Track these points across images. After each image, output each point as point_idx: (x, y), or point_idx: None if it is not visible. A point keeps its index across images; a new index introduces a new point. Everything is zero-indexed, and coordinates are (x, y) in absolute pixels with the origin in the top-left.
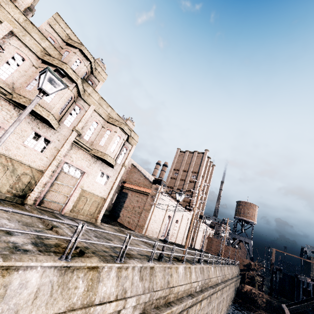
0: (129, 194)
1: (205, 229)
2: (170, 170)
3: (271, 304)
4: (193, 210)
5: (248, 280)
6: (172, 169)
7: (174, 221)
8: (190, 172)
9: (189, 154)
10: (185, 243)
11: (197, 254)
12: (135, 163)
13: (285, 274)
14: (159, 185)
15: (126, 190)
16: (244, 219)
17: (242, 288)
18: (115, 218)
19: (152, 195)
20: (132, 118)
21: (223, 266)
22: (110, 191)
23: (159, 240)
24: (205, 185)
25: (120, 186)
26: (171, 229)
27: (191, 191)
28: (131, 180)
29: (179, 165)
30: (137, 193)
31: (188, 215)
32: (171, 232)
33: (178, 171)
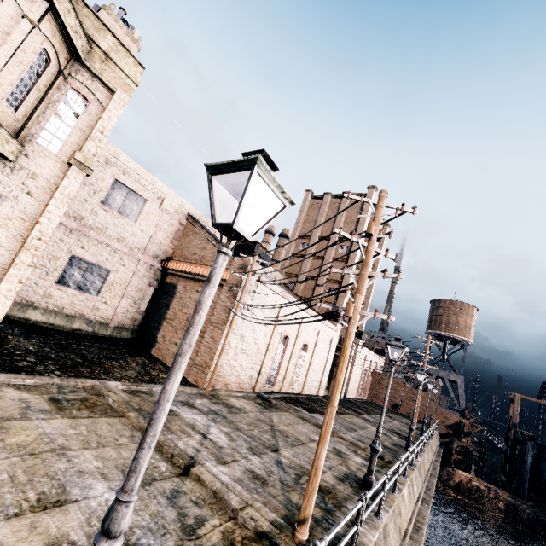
0: (179, 286)
1: (368, 358)
2: (292, 238)
3: (518, 514)
4: (347, 316)
5: (457, 457)
6: (296, 236)
7: (297, 347)
8: (335, 239)
9: (333, 201)
10: (325, 390)
11: (354, 422)
12: (198, 212)
13: (543, 448)
14: (247, 255)
15: (173, 277)
16: (448, 335)
17: (448, 479)
18: (146, 346)
19: (232, 285)
20: (125, 11)
21: (423, 456)
22: (16, 254)
23: (255, 399)
24: (396, 209)
25: (160, 268)
26: (290, 367)
27: (337, 279)
28: (186, 254)
29: (311, 226)
30: (197, 282)
31: (332, 332)
32: (292, 373)
33: (308, 241)
